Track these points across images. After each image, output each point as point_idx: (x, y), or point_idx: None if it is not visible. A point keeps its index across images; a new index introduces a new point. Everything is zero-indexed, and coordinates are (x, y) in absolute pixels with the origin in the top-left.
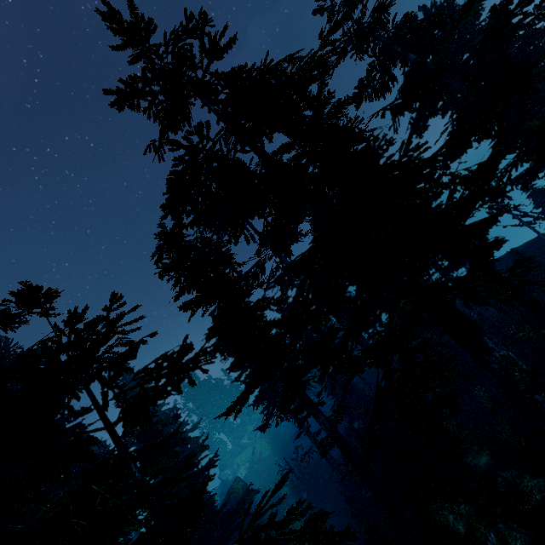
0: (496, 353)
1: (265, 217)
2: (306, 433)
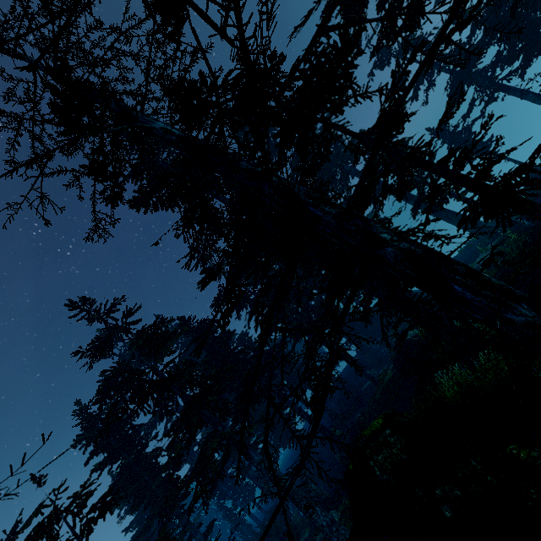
0: (255, 458)
1: (155, 399)
2: None
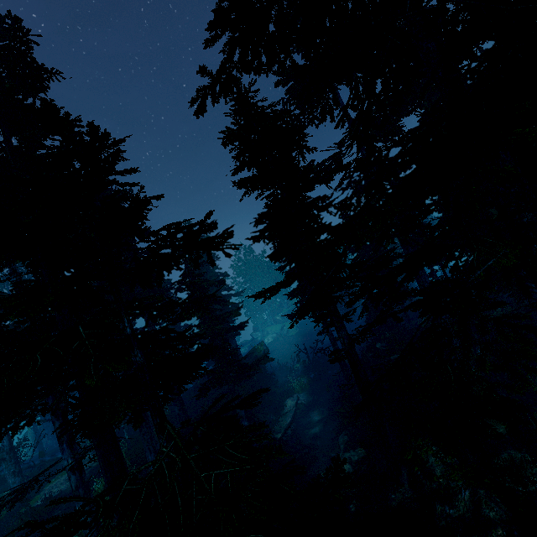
0: None
1: (355, 84)
2: (328, 335)
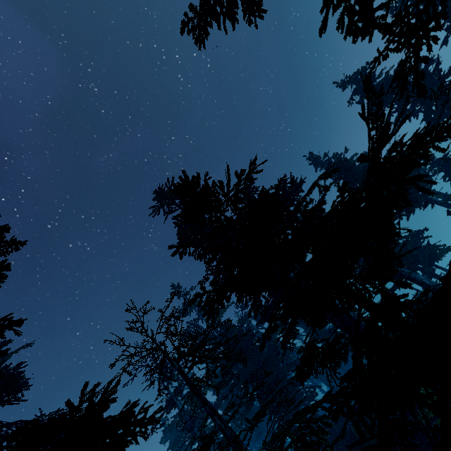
0: None
1: None
2: None
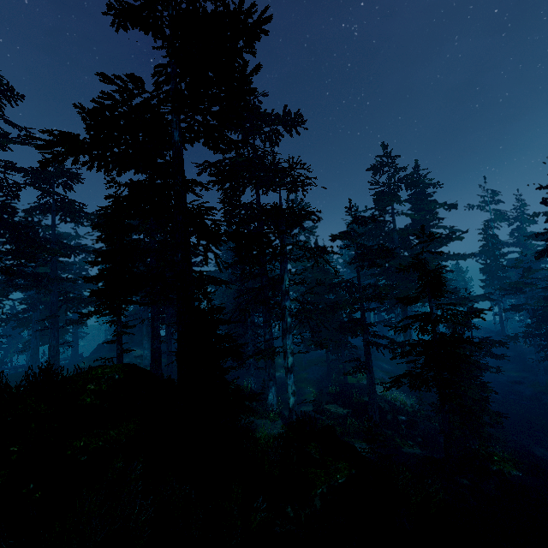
0: None
1: None
2: None
